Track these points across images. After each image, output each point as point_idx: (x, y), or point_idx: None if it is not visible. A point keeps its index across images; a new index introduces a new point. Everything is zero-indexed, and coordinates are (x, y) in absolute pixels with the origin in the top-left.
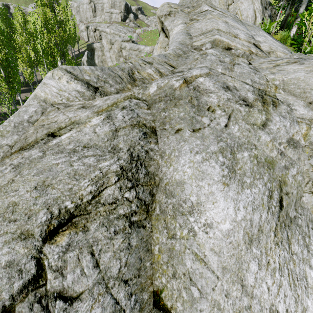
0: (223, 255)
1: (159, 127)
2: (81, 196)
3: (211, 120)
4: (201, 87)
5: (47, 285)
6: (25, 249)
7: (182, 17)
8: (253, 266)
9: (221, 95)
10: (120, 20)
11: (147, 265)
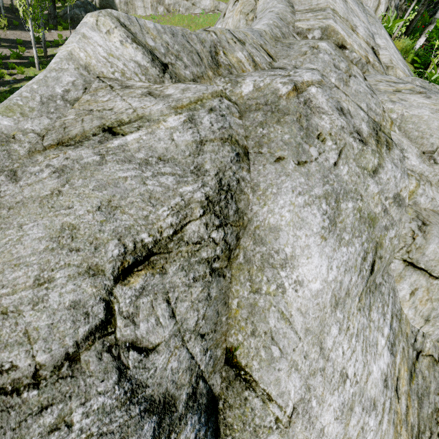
0: (309, 316)
1: (253, 148)
2: (160, 229)
3: (320, 153)
4: (313, 102)
5: (117, 334)
6: (93, 288)
7: None
8: (334, 330)
9: (335, 120)
10: None
11: (223, 320)
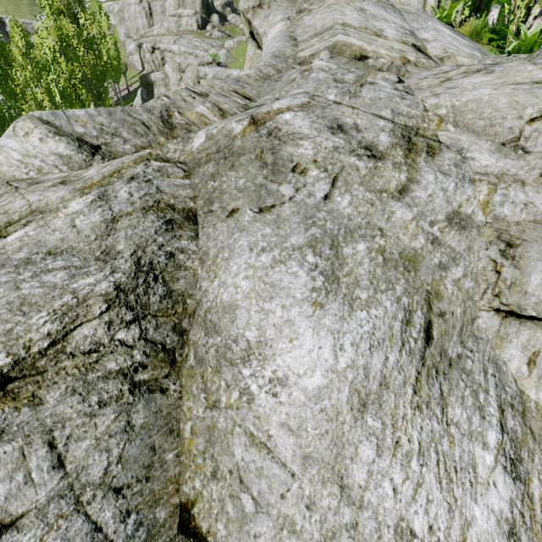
0: (307, 434)
1: (202, 209)
2: (28, 343)
3: (297, 189)
4: (283, 130)
5: None
6: None
7: (283, 8)
8: (366, 451)
9: (323, 142)
10: (195, 27)
11: (168, 458)
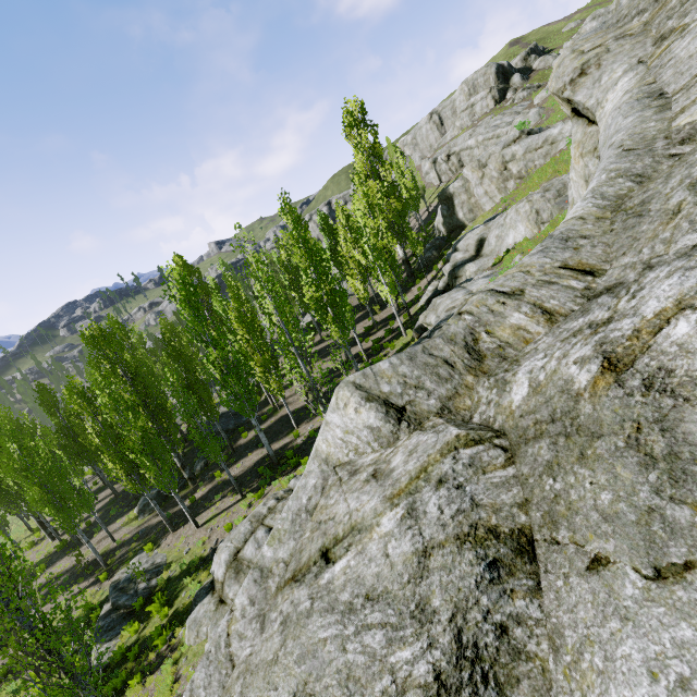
0: None
1: (539, 529)
2: None
3: None
4: (677, 372)
5: None
6: None
7: (625, 53)
8: None
9: None
10: (491, 106)
11: None
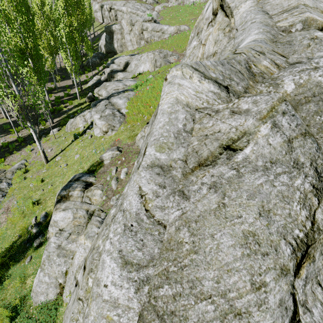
0: None
1: (317, 134)
2: (302, 223)
3: None
4: None
5: (302, 321)
6: (285, 285)
7: None
8: None
9: None
10: None
11: None
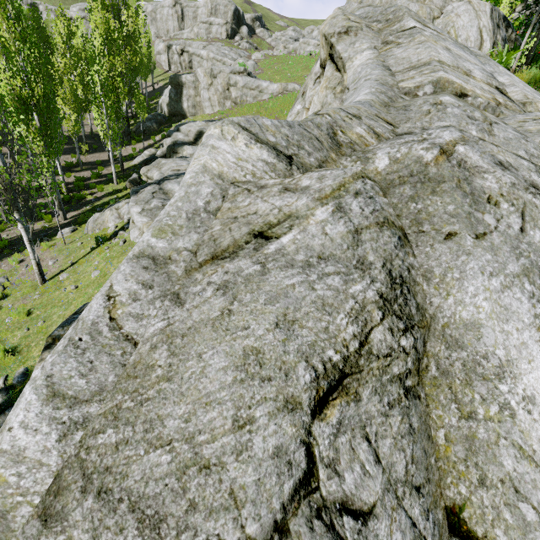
0: None
1: (410, 228)
2: (344, 342)
3: (497, 220)
4: (468, 163)
5: (321, 490)
6: (292, 427)
7: (369, 37)
8: None
9: (501, 177)
10: (224, 36)
11: (432, 462)
